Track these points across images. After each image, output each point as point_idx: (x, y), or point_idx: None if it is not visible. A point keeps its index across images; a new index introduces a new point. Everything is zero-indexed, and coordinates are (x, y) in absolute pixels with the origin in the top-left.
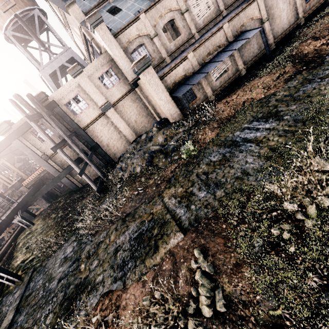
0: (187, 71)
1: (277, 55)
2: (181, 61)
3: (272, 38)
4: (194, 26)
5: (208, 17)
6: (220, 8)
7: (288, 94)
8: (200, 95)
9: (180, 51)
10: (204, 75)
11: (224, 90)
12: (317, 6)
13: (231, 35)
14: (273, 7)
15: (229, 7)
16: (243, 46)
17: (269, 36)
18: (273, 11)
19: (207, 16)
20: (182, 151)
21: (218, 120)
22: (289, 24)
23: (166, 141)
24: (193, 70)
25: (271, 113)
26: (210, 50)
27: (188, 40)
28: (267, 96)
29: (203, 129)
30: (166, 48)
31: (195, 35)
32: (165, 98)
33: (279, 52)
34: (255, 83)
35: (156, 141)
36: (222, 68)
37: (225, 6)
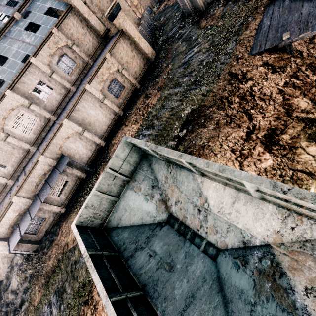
0: (20, 210)
1: (99, 166)
2: (7, 208)
3: (98, 139)
4: (25, 143)
5: (38, 127)
6: (47, 117)
7: (76, 260)
8: (48, 215)
9: (21, 168)
10: (29, 222)
11: (72, 197)
12: (129, 96)
13: (52, 160)
14: (85, 118)
15: (56, 111)
16: (73, 158)
17: (94, 139)
18: (87, 120)
19: (36, 127)
20: (21, 315)
21: (45, 274)
22: (110, 120)
23: (18, 289)
24: (26, 206)
25: (62, 289)
26: (36, 181)
27: (25, 156)
28: (73, 248)
29: (34, 287)
30: (3, 173)
31: (30, 149)
32: (4, 247)
33: (102, 159)
34: (73, 220)
35: (13, 285)
36: (60, 185)
37: (52, 111)
